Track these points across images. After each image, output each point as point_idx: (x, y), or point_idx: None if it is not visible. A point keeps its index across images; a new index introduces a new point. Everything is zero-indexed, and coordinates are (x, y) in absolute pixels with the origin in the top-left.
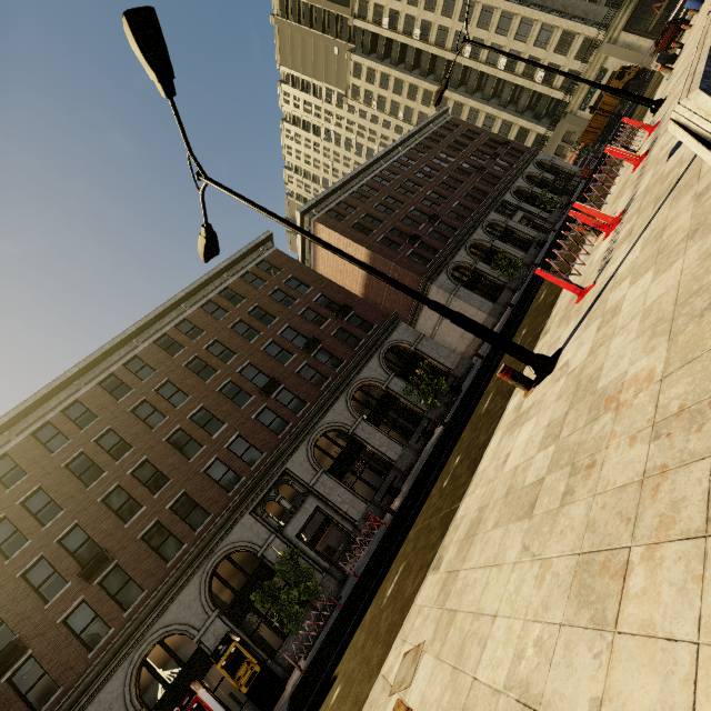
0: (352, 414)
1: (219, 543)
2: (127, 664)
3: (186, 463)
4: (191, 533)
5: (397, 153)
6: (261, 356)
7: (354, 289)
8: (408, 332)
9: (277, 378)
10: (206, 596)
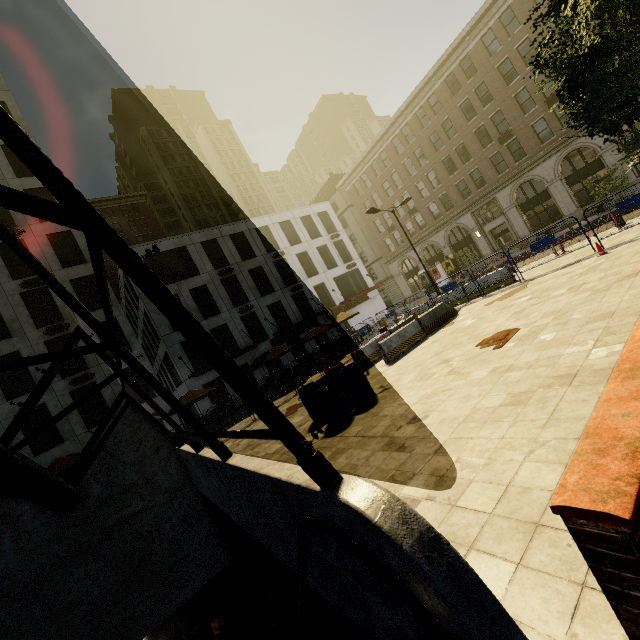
0: (554, 174)
1: (454, 221)
2: (420, 246)
3: (448, 178)
4: (445, 212)
5: None
6: (510, 104)
7: None
8: None
9: (513, 128)
10: (446, 238)
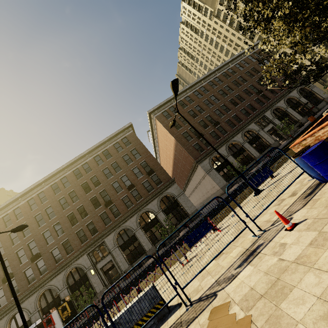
0: (137, 224)
1: (73, 262)
2: (38, 293)
3: (71, 227)
4: (66, 255)
5: (213, 76)
6: (110, 187)
7: (171, 149)
8: (176, 189)
9: (113, 199)
10: (65, 279)
